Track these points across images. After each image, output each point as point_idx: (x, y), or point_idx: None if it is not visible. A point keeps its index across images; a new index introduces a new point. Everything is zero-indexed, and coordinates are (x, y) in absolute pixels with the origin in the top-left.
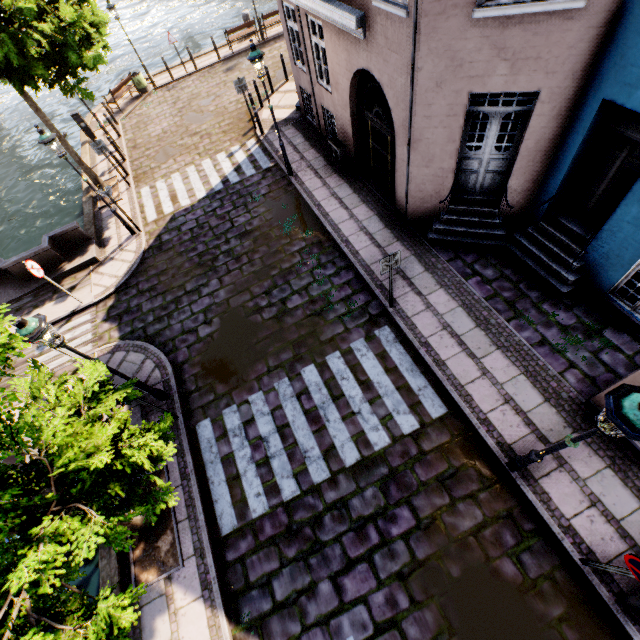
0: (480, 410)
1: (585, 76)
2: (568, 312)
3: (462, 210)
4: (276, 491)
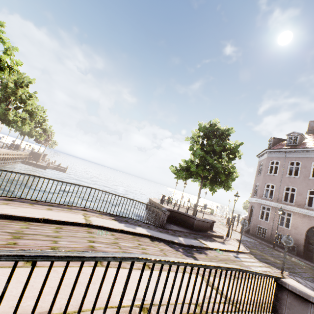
0: None
1: None
2: None
3: None
4: None
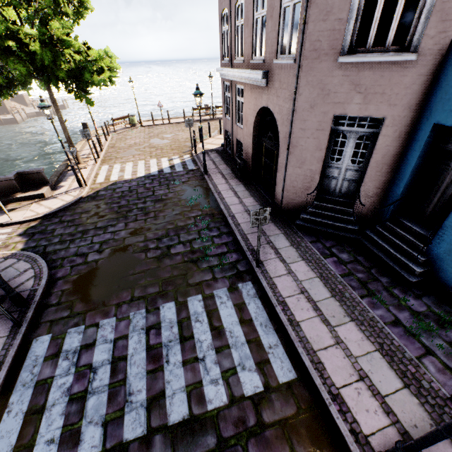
0: (332, 382)
1: (418, 109)
2: (418, 300)
3: (324, 206)
4: (74, 441)
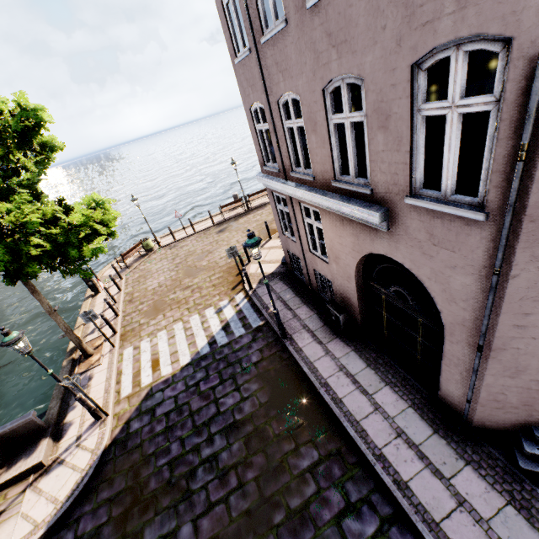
0: None
1: None
2: None
3: None
4: None
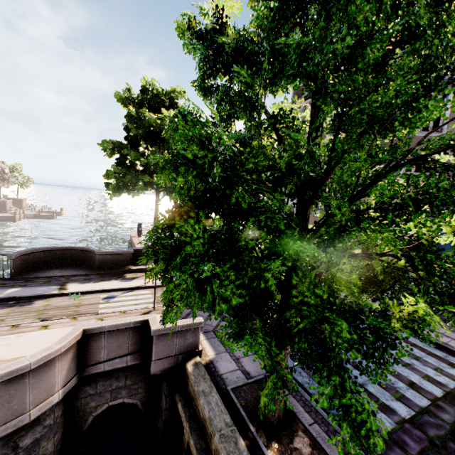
0: None
1: None
2: None
3: None
4: (390, 409)
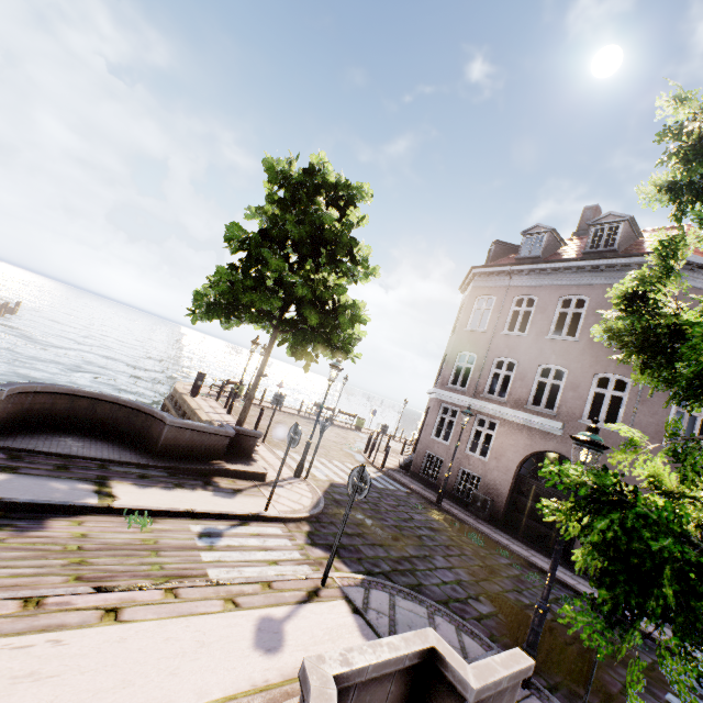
0: None
1: None
2: None
3: None
4: None
